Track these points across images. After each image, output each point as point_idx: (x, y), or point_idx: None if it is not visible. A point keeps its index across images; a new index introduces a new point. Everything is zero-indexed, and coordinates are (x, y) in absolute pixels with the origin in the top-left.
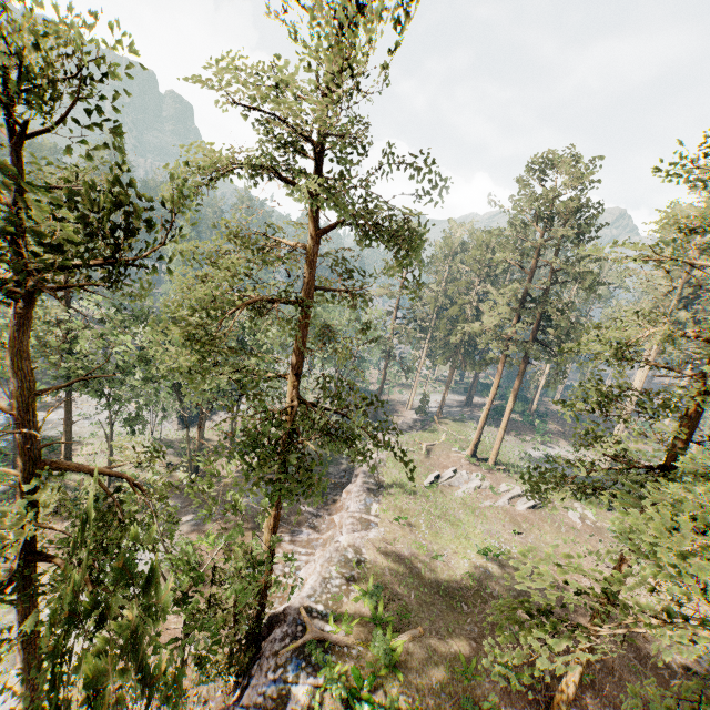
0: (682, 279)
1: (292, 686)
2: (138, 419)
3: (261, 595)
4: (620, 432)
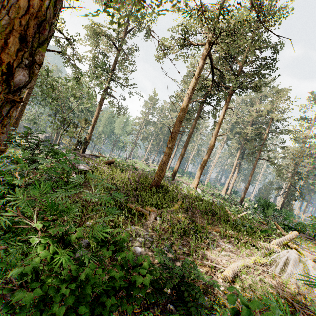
0: (230, 125)
1: (95, 158)
2: (32, 121)
3: (86, 144)
4: (211, 173)
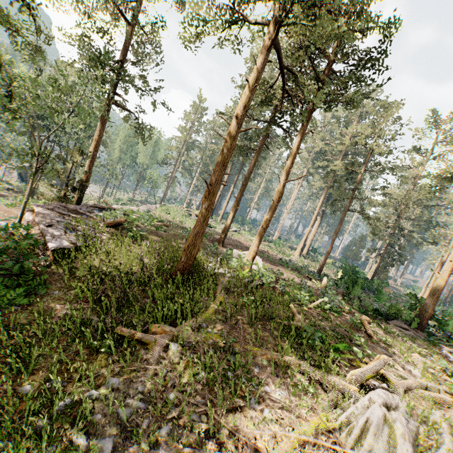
0: (313, 152)
1: (96, 212)
2: None
3: (81, 188)
4: (282, 224)
